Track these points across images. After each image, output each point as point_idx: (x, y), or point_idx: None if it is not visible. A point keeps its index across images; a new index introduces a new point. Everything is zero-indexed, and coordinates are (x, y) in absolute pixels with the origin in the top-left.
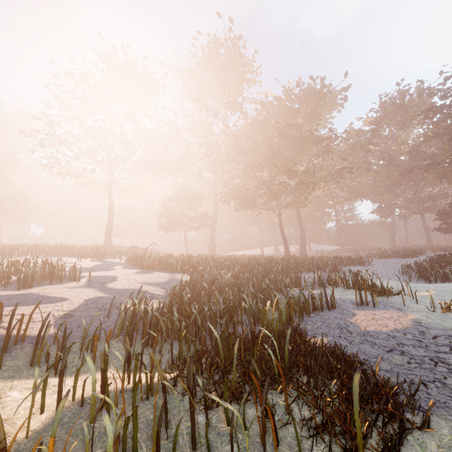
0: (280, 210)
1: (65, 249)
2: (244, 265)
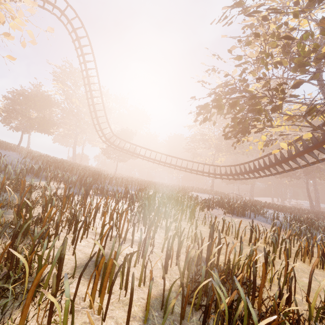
0: (307, 181)
1: (200, 190)
2: (308, 213)
